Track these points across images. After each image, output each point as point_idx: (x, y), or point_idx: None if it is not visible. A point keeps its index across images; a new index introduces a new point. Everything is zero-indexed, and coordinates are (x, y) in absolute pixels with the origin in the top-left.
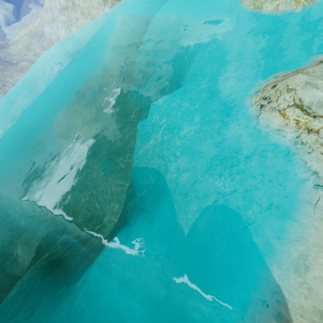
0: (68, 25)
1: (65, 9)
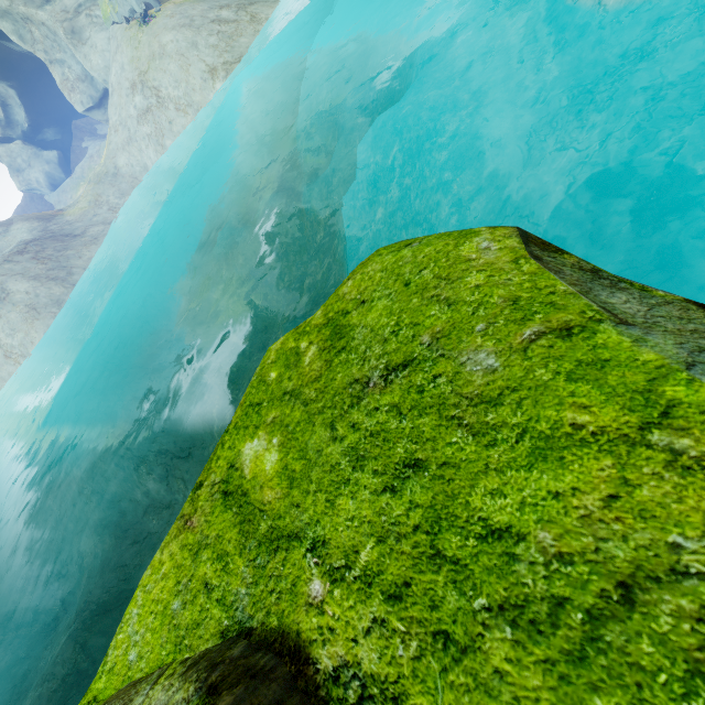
0: (158, 139)
1: (147, 113)
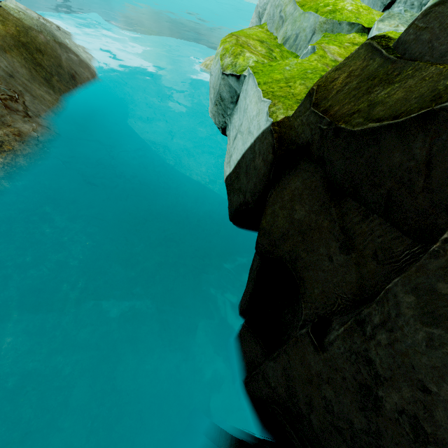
0: None
1: None
